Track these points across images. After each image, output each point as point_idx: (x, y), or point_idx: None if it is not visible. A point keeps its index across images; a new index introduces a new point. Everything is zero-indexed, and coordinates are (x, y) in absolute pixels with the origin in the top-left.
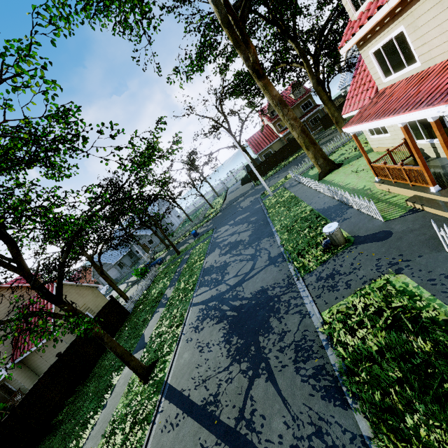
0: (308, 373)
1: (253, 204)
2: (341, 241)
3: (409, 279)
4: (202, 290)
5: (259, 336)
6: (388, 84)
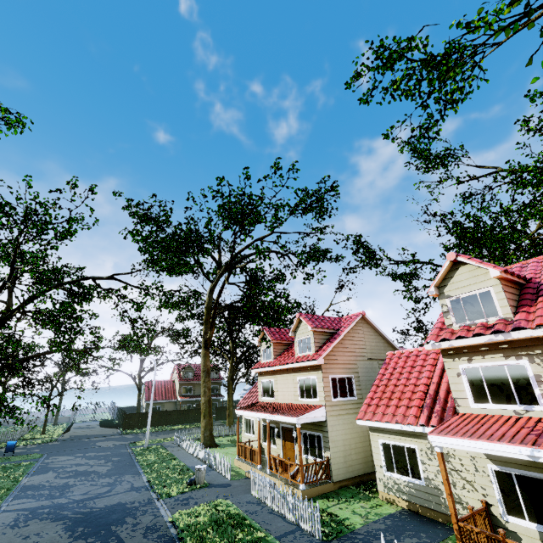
0: (154, 537)
1: (117, 447)
2: (203, 480)
3: (230, 501)
4: (23, 500)
5: (112, 525)
6: (263, 400)
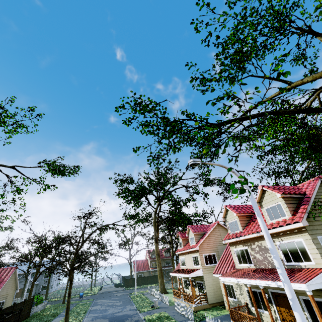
0: None
1: (123, 295)
2: (157, 305)
3: (166, 312)
4: (92, 314)
5: (123, 320)
6: (182, 268)
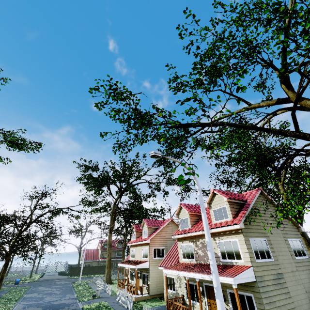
0: None
1: (66, 284)
2: (98, 295)
3: (107, 302)
4: (25, 301)
5: (60, 308)
6: (131, 259)
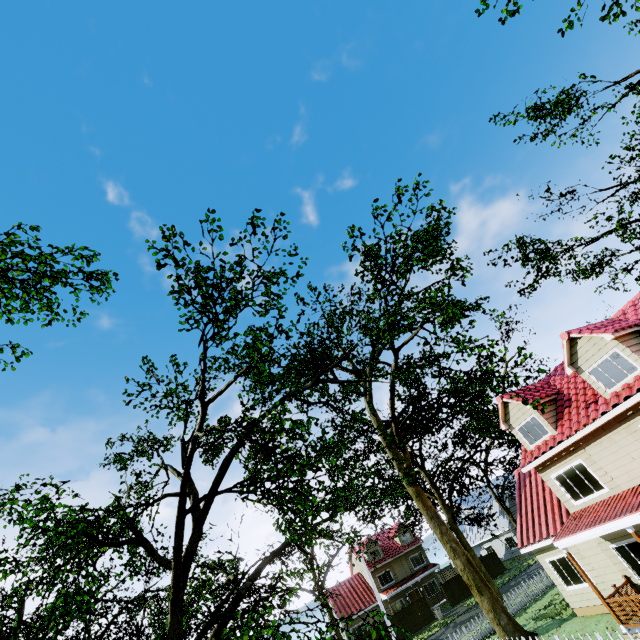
0: None
1: None
2: None
3: None
4: None
5: None
6: (580, 507)
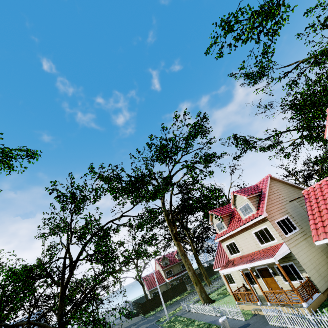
0: None
1: None
2: None
3: None
4: None
5: None
6: (232, 257)
